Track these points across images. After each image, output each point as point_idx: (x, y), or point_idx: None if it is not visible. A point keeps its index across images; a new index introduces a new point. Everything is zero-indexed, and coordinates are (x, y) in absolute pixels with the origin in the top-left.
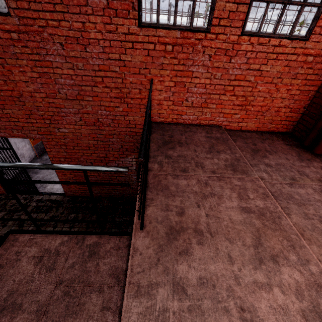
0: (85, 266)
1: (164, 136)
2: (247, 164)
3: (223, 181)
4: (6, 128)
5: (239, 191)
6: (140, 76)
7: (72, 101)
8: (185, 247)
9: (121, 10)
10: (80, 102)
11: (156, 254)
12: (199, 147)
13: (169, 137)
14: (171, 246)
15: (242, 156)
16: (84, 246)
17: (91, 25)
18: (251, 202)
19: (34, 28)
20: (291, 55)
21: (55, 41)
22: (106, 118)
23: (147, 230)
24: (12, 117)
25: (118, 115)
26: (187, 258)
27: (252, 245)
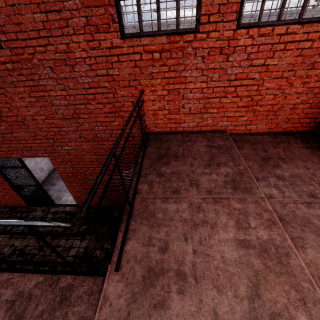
0: (53, 316)
1: (159, 149)
2: (252, 179)
3: (220, 204)
4: (18, 150)
5: (238, 218)
6: (131, 88)
7: (70, 120)
8: (162, 297)
9: (101, 25)
10: (77, 121)
11: (127, 306)
12: (197, 160)
13: (165, 149)
14: (146, 295)
15: (247, 168)
16: (57, 289)
17: (75, 45)
18: (252, 232)
19: (25, 56)
20: (303, 42)
21: (45, 66)
22: (104, 133)
23: (122, 272)
24: (21, 139)
25: (115, 129)
26: (162, 313)
27: (247, 296)
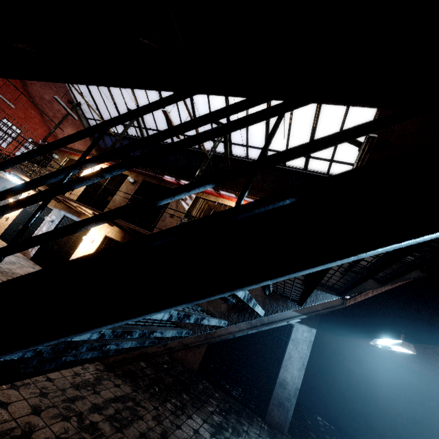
0: None
1: None
2: None
3: None
4: None
5: None
6: None
7: None
8: None
9: None
10: None
11: None
12: None
13: None
14: None
15: None
16: None
17: None
18: None
19: None
20: None
21: None
22: None
23: None
24: None
25: None
26: None
27: None
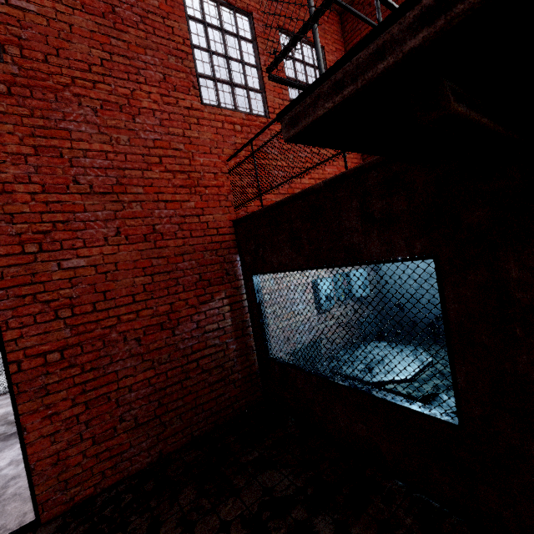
0: None
1: None
2: None
3: None
4: None
5: None
6: (212, 156)
7: (103, 198)
8: None
9: (180, 86)
10: (118, 198)
11: None
12: None
13: None
14: None
15: None
16: None
17: (143, 94)
18: None
19: (47, 84)
20: None
21: (83, 105)
22: (168, 224)
23: None
24: None
25: (189, 215)
26: None
27: None
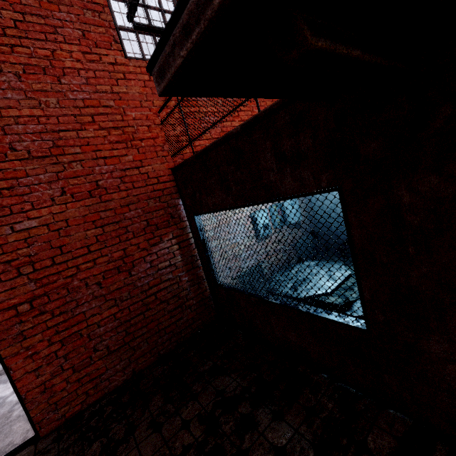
0: None
1: None
2: None
3: None
4: None
5: None
6: (143, 110)
7: (42, 161)
8: None
9: (101, 42)
10: (58, 160)
11: None
12: None
13: None
14: None
15: None
16: None
17: (65, 54)
18: None
19: None
20: None
21: (4, 71)
22: (110, 179)
23: None
24: None
25: (129, 168)
26: None
27: None
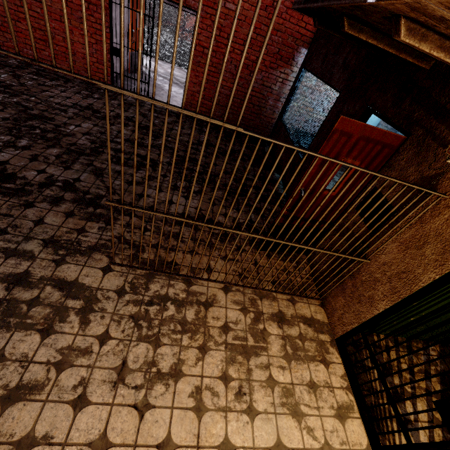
0: None
1: None
2: None
3: None
4: None
5: None
6: None
7: None
8: None
9: None
10: None
11: None
12: None
13: None
14: None
15: None
16: None
17: None
18: None
19: None
20: None
21: None
22: (281, 5)
23: None
24: None
25: None
26: None
27: None
